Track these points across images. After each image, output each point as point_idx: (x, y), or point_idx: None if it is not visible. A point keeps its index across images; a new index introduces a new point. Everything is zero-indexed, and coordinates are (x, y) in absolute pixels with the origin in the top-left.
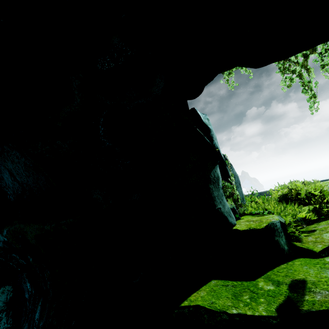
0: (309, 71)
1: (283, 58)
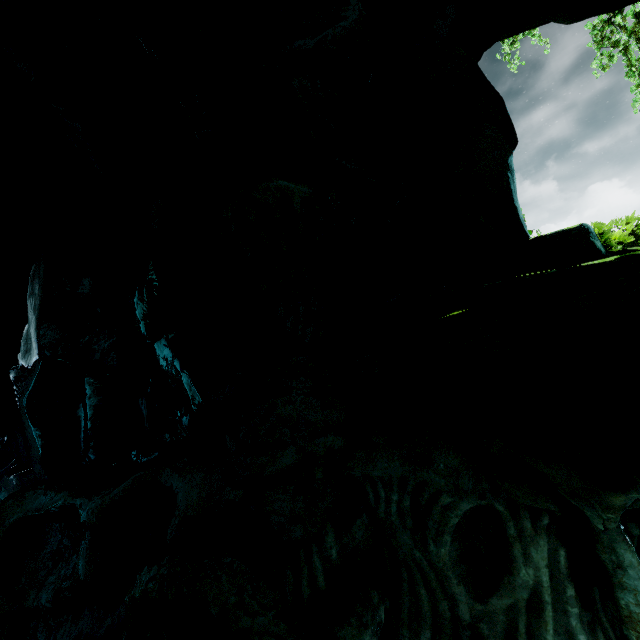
0: None
1: (613, 8)
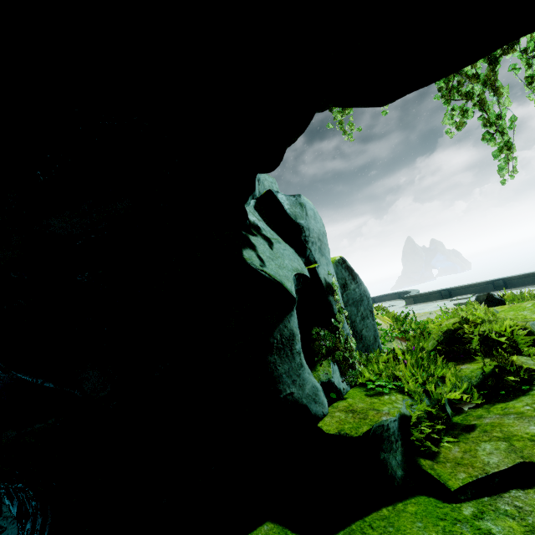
0: (499, 93)
1: (430, 81)
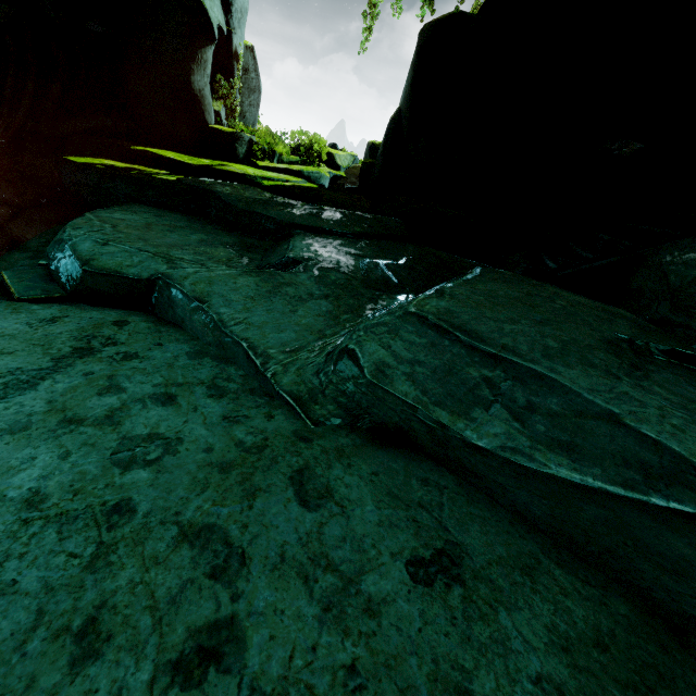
0: None
1: None
